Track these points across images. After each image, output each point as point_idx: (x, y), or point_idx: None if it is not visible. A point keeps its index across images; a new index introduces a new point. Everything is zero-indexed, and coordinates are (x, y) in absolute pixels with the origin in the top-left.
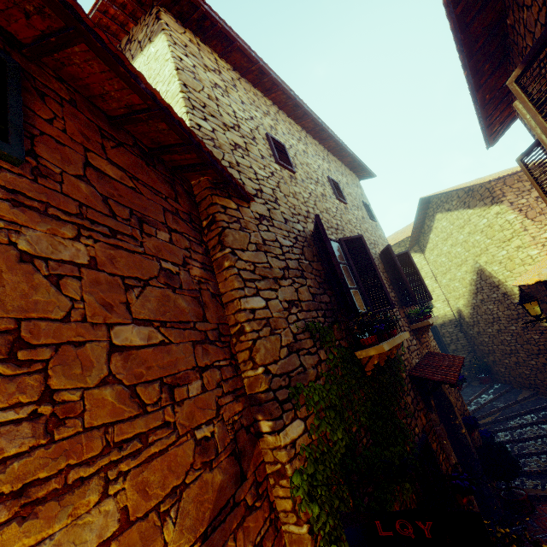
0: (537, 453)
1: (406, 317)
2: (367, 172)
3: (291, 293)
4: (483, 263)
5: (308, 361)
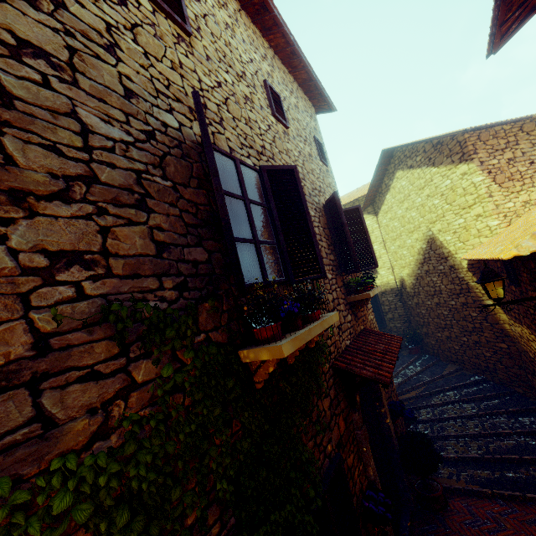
0: (456, 436)
1: (344, 286)
2: (326, 101)
3: (76, 235)
4: (436, 231)
5: (80, 397)
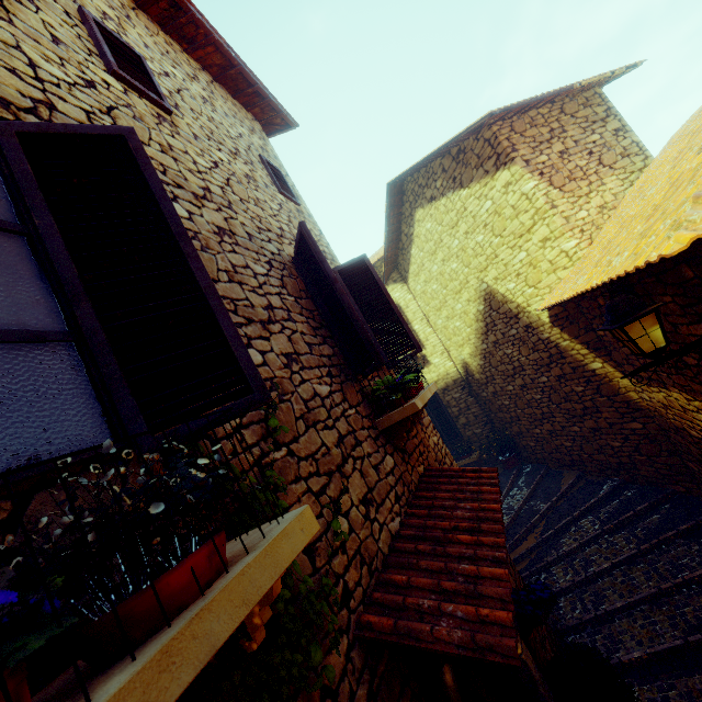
0: (625, 607)
1: (366, 401)
2: (275, 108)
3: None
4: (492, 281)
5: None
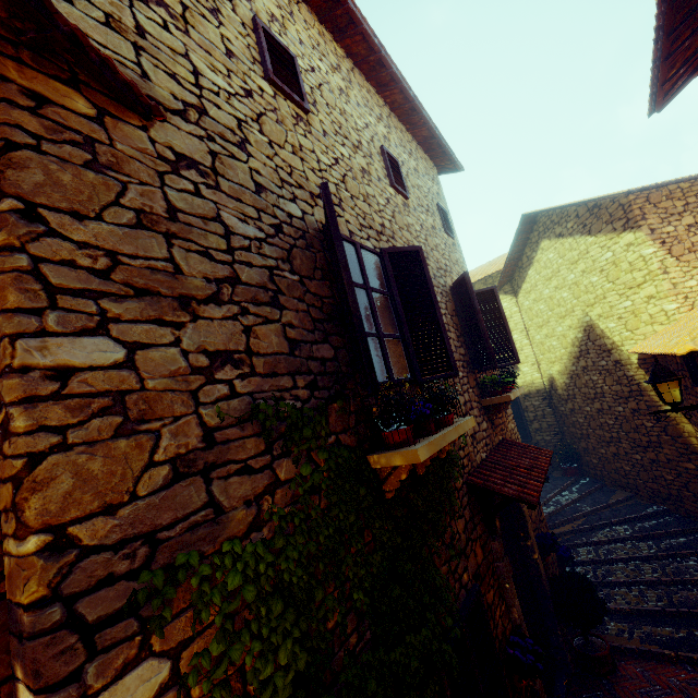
0: (627, 582)
1: (477, 387)
2: (452, 160)
3: (227, 335)
4: (595, 317)
5: (238, 489)
